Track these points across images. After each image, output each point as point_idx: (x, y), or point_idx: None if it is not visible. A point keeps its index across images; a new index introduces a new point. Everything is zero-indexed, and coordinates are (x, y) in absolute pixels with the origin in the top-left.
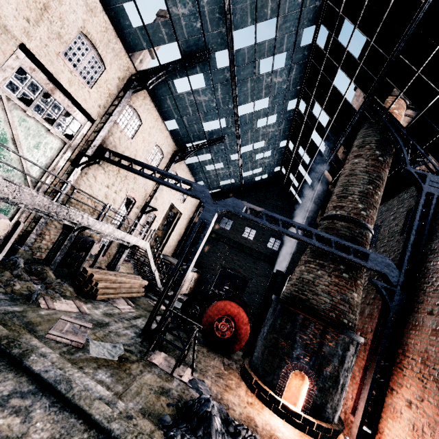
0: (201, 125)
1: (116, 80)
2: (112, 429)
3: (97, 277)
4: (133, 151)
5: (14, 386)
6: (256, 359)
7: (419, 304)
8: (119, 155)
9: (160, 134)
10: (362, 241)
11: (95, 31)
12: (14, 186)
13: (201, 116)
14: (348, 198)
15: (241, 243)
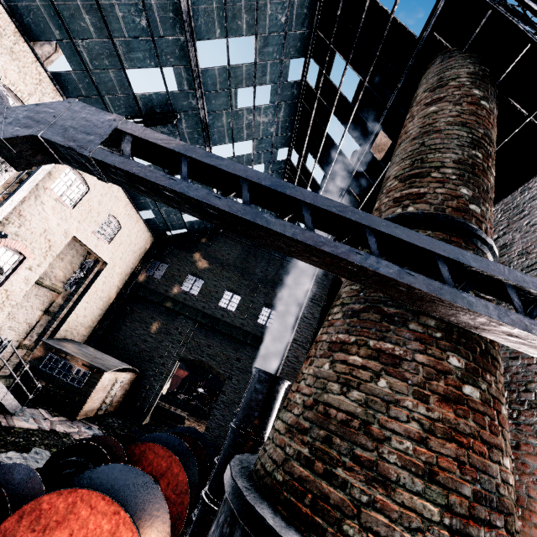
0: (123, 74)
1: None
2: None
3: None
4: None
5: None
6: None
7: None
8: None
9: (14, 62)
10: None
11: None
12: None
13: (119, 50)
14: (430, 176)
15: (215, 316)
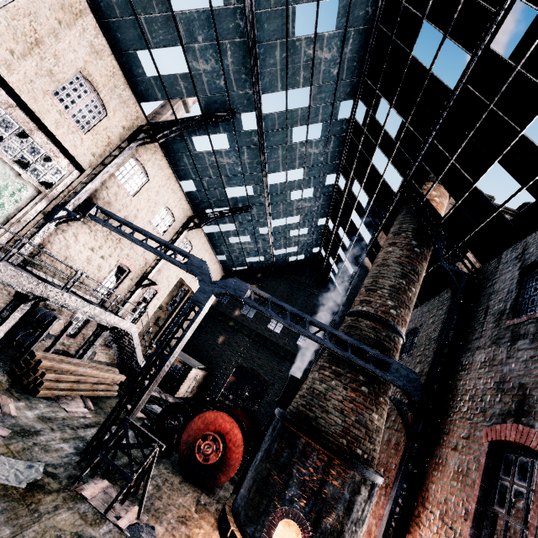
0: (224, 190)
1: (119, 129)
2: None
3: (46, 365)
4: (133, 210)
5: None
6: (241, 498)
7: (445, 435)
8: (108, 213)
9: (172, 194)
10: (389, 347)
11: (98, 74)
12: None
13: (224, 180)
14: (376, 292)
15: (264, 336)
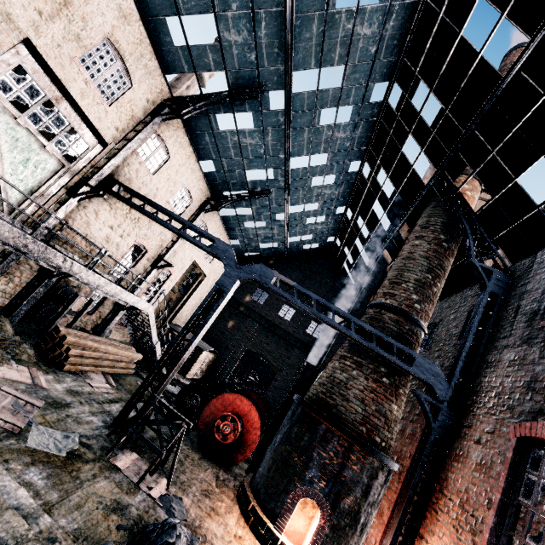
0: (244, 172)
1: (143, 102)
2: None
3: (70, 340)
4: (153, 189)
5: None
6: (260, 476)
7: (467, 428)
8: (131, 191)
9: (191, 174)
10: (411, 341)
11: (125, 41)
12: None
13: (245, 162)
14: (401, 285)
15: (274, 323)
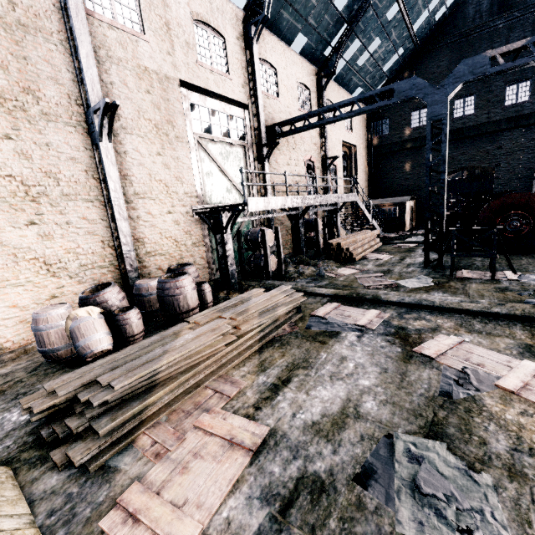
0: (332, 8)
1: (236, 43)
2: (496, 312)
3: (343, 244)
4: (285, 110)
5: (394, 311)
6: None
7: None
8: (289, 121)
9: (294, 67)
10: None
11: (198, 6)
12: (267, 199)
13: None
14: None
15: (456, 129)
